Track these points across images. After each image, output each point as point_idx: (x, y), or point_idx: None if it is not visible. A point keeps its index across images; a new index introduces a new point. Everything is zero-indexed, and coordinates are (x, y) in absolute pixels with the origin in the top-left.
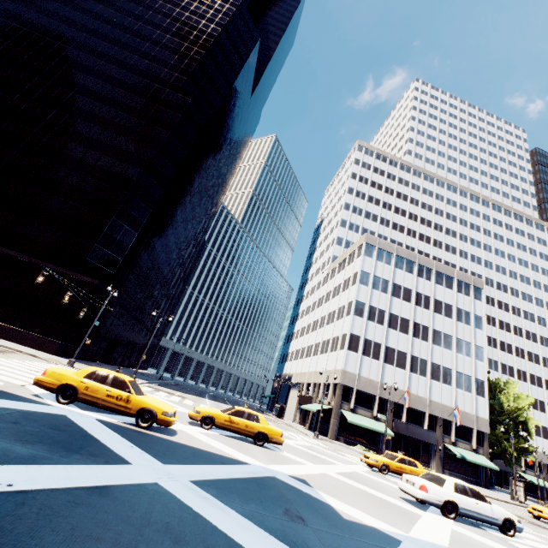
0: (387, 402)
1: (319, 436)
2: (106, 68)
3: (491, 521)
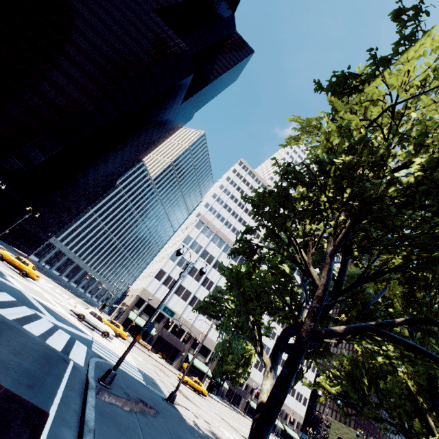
0: (164, 317)
1: None
2: (74, 53)
3: (98, 328)
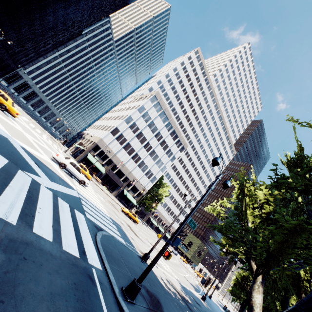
0: (112, 162)
1: (70, 156)
2: None
3: (76, 177)
